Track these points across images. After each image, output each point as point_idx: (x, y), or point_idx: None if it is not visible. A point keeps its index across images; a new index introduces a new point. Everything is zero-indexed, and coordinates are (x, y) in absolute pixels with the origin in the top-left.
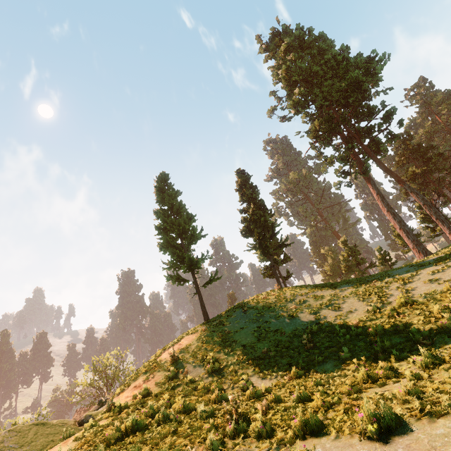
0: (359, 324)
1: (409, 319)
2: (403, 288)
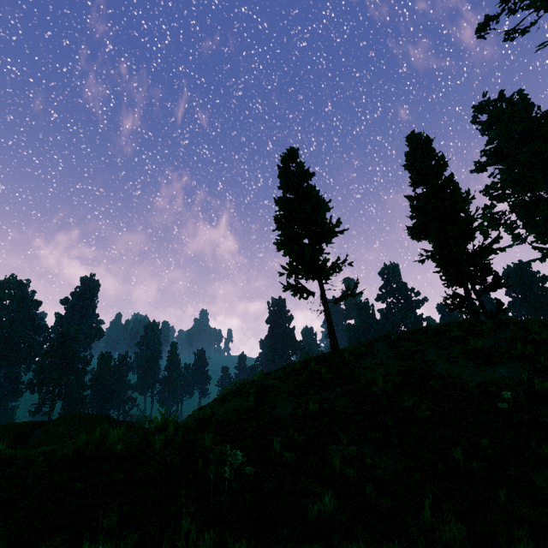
0: None
1: None
2: None
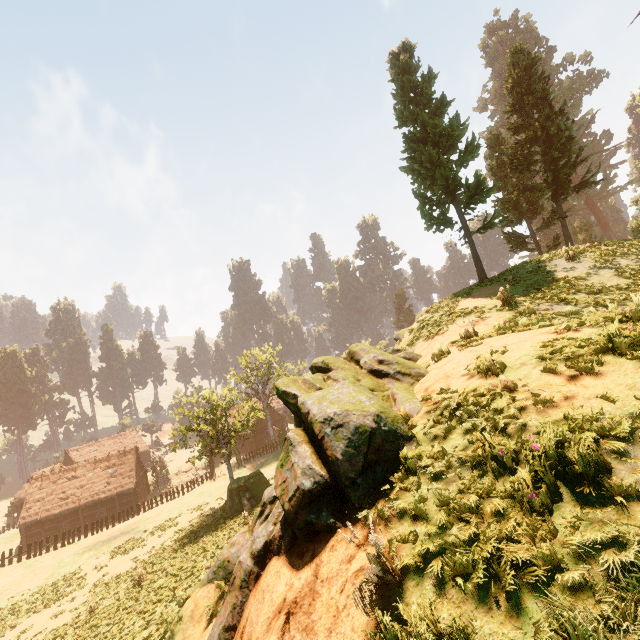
0: None
1: None
2: None
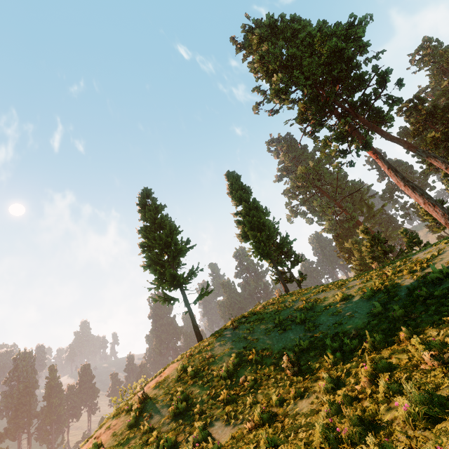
0: (358, 333)
1: (421, 321)
2: (419, 275)
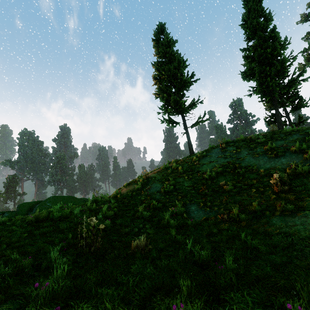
0: None
1: None
2: None
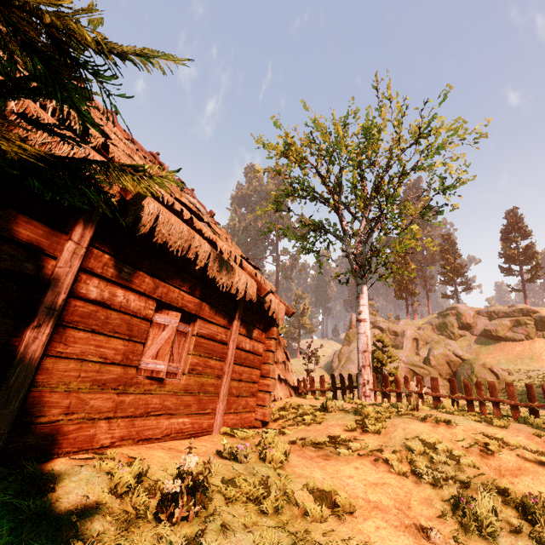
0: None
1: None
2: None
